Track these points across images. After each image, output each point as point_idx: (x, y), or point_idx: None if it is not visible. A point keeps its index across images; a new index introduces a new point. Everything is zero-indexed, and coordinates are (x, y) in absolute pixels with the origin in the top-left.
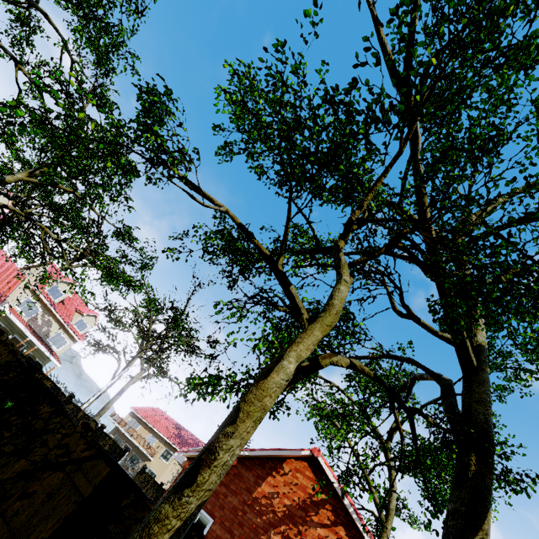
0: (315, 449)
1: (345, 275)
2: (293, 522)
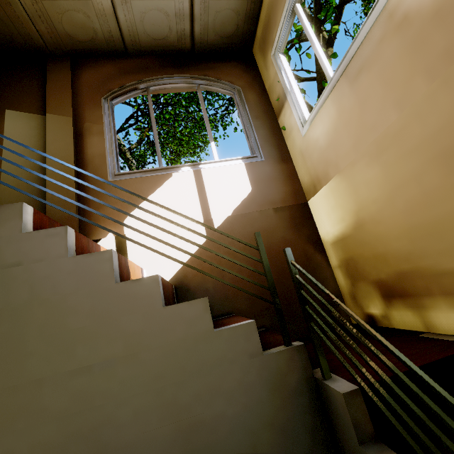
0: None
1: None
2: None
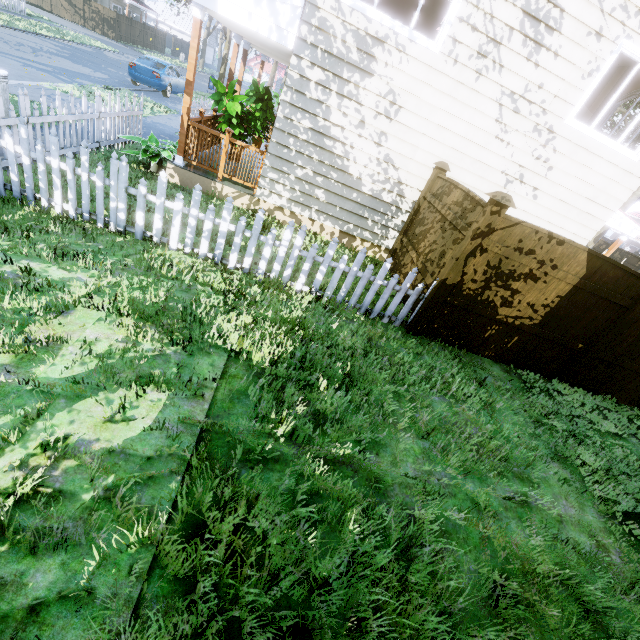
0: None
1: None
2: None
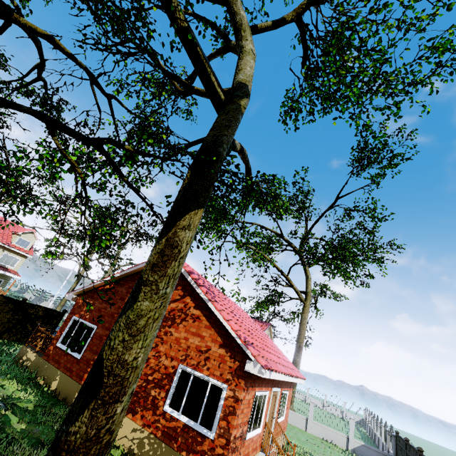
0: None
1: None
2: None
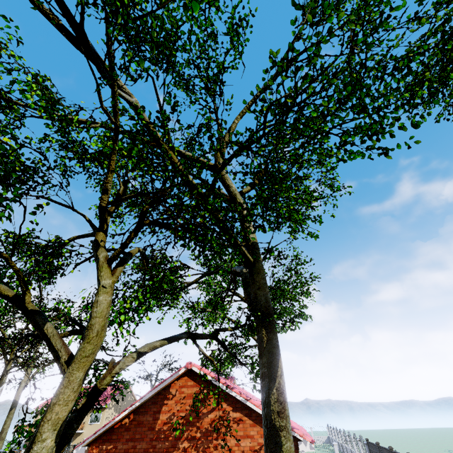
0: (188, 364)
1: (104, 279)
2: (191, 425)
